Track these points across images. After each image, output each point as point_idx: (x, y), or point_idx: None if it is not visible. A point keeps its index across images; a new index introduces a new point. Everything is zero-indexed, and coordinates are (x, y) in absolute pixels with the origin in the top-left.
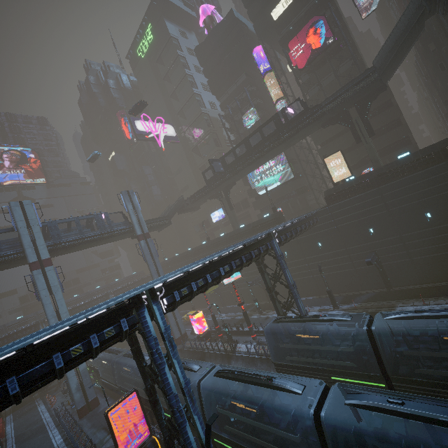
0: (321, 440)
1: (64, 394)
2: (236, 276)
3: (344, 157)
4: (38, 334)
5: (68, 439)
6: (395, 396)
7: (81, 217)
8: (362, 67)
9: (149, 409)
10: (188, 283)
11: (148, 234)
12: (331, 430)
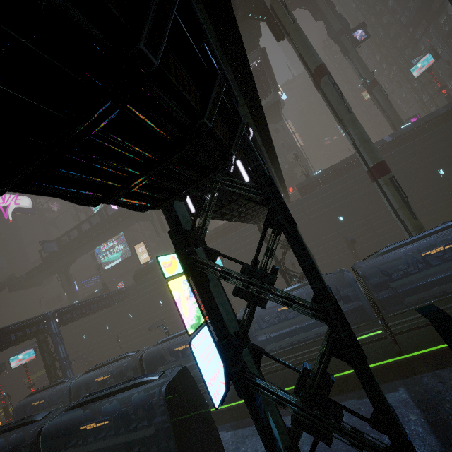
0: None
1: None
2: (30, 357)
3: (146, 246)
4: None
5: None
6: None
7: None
8: None
9: None
10: None
11: None
12: None
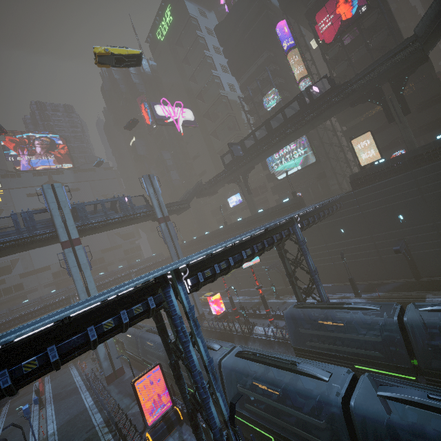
0: (349, 429)
1: (93, 361)
2: (255, 260)
3: (374, 138)
4: (73, 307)
5: (98, 402)
6: (426, 390)
7: (106, 200)
8: (398, 38)
9: (170, 381)
10: (211, 265)
11: (168, 218)
12: (360, 420)
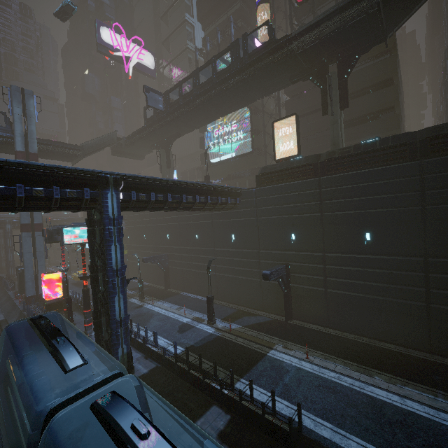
0: None
1: None
2: None
3: (298, 125)
4: None
5: None
6: None
7: None
8: None
9: None
10: None
11: (35, 156)
12: None
